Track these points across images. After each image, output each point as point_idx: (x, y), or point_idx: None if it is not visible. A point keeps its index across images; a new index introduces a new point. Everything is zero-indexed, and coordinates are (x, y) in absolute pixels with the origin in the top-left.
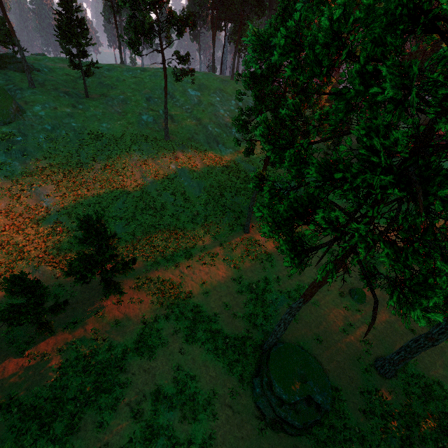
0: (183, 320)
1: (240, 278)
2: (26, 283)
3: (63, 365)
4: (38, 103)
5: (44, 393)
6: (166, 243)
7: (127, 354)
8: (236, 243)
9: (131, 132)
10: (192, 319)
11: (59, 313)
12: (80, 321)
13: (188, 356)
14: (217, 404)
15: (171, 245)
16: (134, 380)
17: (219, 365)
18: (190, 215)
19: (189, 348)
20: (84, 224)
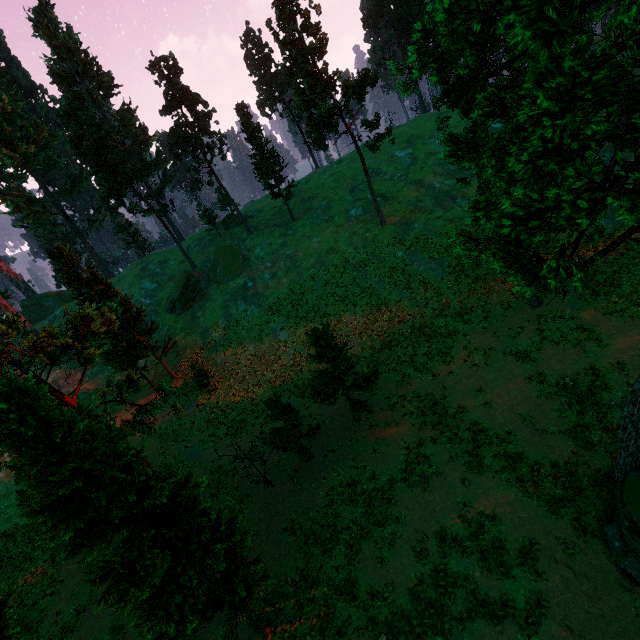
0: (458, 442)
1: (540, 376)
2: (280, 405)
3: (329, 492)
4: (257, 246)
5: (319, 519)
6: (414, 350)
7: (394, 484)
8: (520, 325)
9: (343, 235)
10: (471, 441)
11: (316, 442)
12: (337, 449)
13: (477, 490)
14: (540, 558)
15: (421, 350)
16: (408, 515)
17: (531, 503)
18: (438, 307)
19: (476, 479)
20: (313, 338)
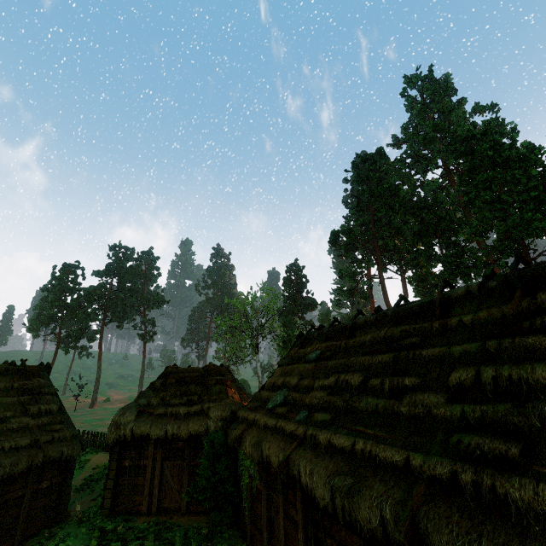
0: None
1: None
2: None
3: None
4: None
5: None
6: None
7: None
8: None
9: None
10: None
11: None
12: None
13: None
14: None
15: None
16: None
17: None
18: None
19: None
20: None
